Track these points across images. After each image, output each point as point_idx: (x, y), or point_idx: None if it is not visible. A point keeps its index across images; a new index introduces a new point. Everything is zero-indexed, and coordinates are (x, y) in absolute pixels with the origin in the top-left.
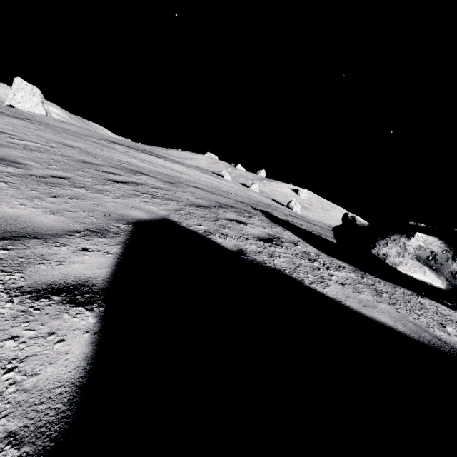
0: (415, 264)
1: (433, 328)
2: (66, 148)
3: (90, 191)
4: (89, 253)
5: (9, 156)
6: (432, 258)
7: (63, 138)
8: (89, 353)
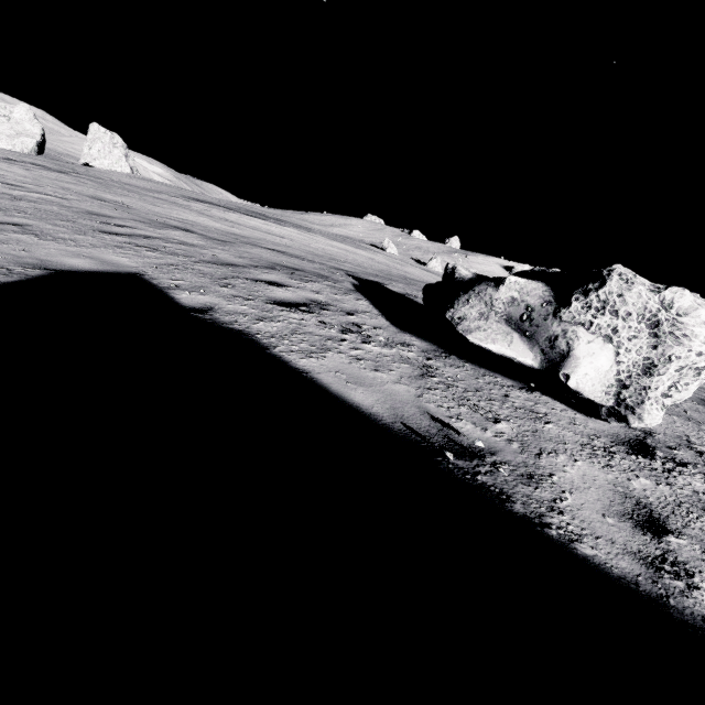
0: (500, 330)
1: (458, 420)
2: (89, 200)
3: (39, 238)
4: None
5: None
6: (527, 317)
7: (105, 193)
8: None
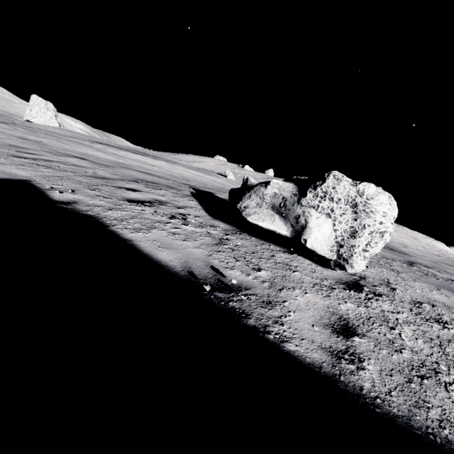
0: (268, 213)
1: (232, 269)
2: (15, 139)
3: None
4: None
5: None
6: (283, 204)
7: (30, 135)
8: None
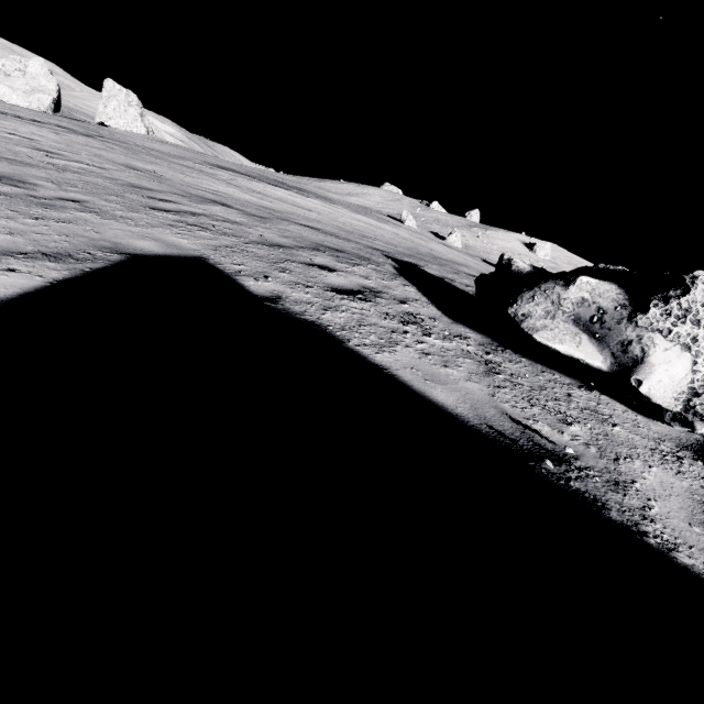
0: (568, 330)
1: (535, 421)
2: (125, 170)
3: (101, 216)
4: (13, 273)
5: (21, 176)
6: (598, 319)
7: (135, 160)
8: None
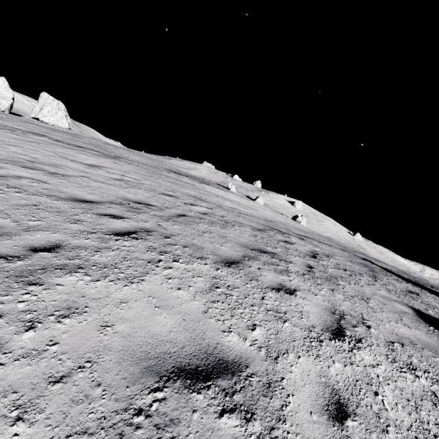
0: None
1: None
2: (212, 206)
3: (344, 281)
4: None
5: (256, 244)
6: None
7: (176, 185)
8: None
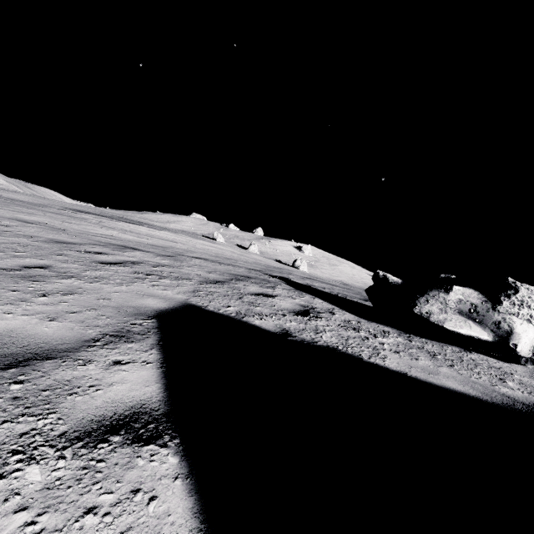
0: (459, 319)
1: (497, 386)
2: (26, 225)
3: (83, 280)
4: (124, 366)
5: None
6: (473, 310)
7: (16, 212)
8: (194, 506)
